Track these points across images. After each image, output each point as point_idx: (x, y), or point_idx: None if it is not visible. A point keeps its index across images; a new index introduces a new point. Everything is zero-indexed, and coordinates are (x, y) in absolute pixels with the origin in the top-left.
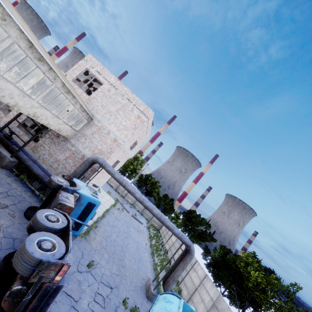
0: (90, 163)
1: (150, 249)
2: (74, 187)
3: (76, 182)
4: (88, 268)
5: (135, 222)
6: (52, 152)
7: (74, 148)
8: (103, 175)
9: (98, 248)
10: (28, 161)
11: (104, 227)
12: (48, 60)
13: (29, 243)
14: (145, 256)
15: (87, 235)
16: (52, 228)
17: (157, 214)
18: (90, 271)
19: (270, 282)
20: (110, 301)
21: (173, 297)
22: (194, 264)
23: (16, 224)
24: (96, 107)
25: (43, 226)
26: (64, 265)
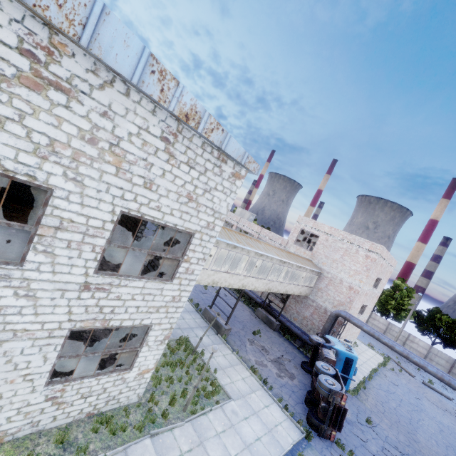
0: (334, 317)
1: None
2: (329, 344)
3: (328, 338)
4: (368, 424)
5: (432, 393)
6: (298, 310)
7: (315, 304)
8: (352, 325)
9: (374, 411)
10: (286, 322)
11: (375, 390)
12: (287, 258)
13: (321, 379)
14: None
15: (356, 393)
16: (328, 374)
17: (435, 373)
18: (371, 427)
19: None
20: None
21: None
22: None
23: (300, 374)
24: (320, 259)
25: (323, 371)
26: (343, 394)
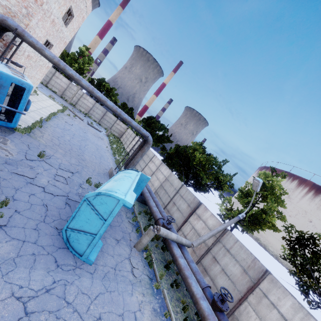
0: None
1: (111, 151)
2: None
3: None
4: (41, 158)
5: (92, 129)
6: None
7: None
8: (32, 64)
9: (49, 145)
10: None
11: (52, 129)
12: None
13: None
14: (106, 155)
15: (30, 131)
16: None
17: (112, 107)
18: (44, 160)
19: (209, 160)
20: (73, 180)
21: (132, 171)
22: (152, 158)
23: None
24: None
25: None
26: None
